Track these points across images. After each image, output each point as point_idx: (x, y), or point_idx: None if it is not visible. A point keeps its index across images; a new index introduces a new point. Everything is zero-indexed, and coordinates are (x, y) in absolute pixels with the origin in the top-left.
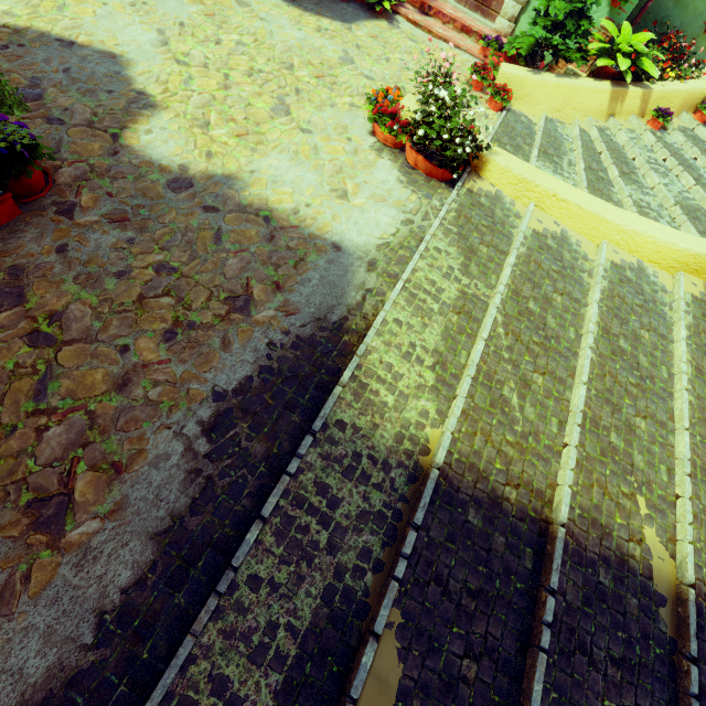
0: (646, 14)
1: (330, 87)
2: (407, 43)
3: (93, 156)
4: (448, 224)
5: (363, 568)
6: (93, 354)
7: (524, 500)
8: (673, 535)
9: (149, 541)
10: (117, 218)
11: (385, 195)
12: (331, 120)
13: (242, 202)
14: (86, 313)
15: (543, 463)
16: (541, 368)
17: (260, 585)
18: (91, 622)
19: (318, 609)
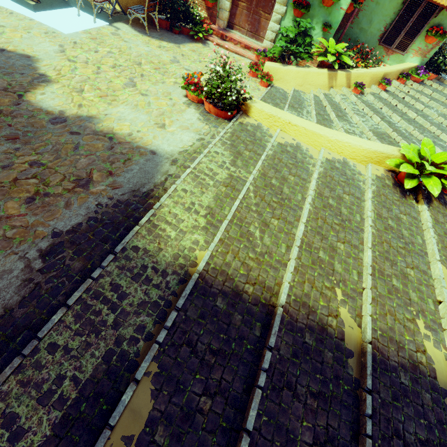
0: (346, 37)
1: (163, 74)
2: (213, 54)
3: (3, 105)
4: (225, 139)
5: (137, 338)
6: None
7: (258, 292)
8: (360, 312)
9: None
10: (11, 138)
11: (189, 126)
12: (161, 90)
13: (96, 129)
14: None
15: (273, 270)
16: (277, 216)
17: (57, 349)
18: None
19: (98, 366)
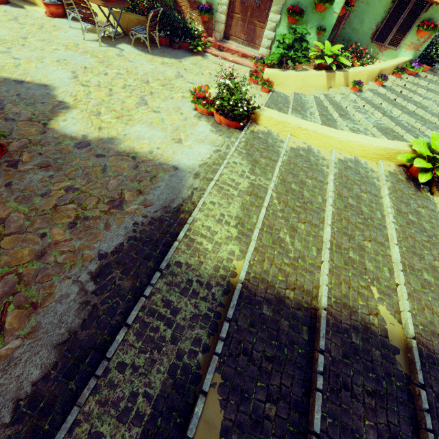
0: (339, 38)
1: (170, 90)
2: (213, 65)
3: (31, 135)
4: (240, 149)
5: (196, 351)
6: (23, 240)
7: (299, 297)
8: (398, 309)
9: (53, 349)
10: (44, 166)
11: (203, 139)
12: (171, 105)
13: (119, 150)
14: (21, 217)
15: (309, 274)
16: (302, 220)
17: (126, 368)
18: (9, 407)
19: (165, 380)
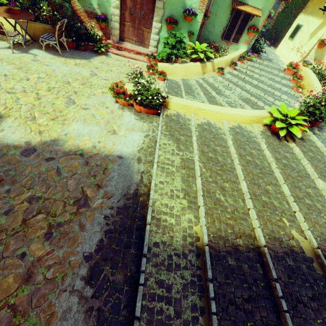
0: (201, 37)
1: (90, 87)
2: (117, 62)
3: None
4: (164, 132)
5: (196, 316)
6: (3, 267)
7: (246, 242)
8: (301, 229)
9: None
10: None
11: (132, 127)
12: (96, 101)
13: (65, 150)
14: None
15: (245, 221)
16: (225, 180)
17: None
18: None
19: None
